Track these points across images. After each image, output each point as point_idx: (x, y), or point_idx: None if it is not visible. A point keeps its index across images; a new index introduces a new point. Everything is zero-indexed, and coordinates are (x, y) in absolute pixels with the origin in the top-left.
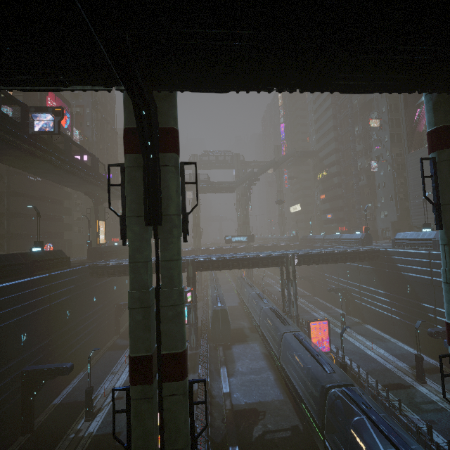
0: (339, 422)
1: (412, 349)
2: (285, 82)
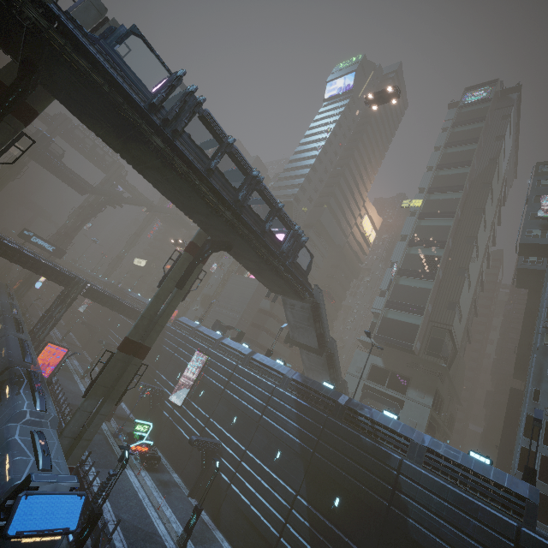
0: (2, 391)
1: (126, 406)
2: (125, 157)
